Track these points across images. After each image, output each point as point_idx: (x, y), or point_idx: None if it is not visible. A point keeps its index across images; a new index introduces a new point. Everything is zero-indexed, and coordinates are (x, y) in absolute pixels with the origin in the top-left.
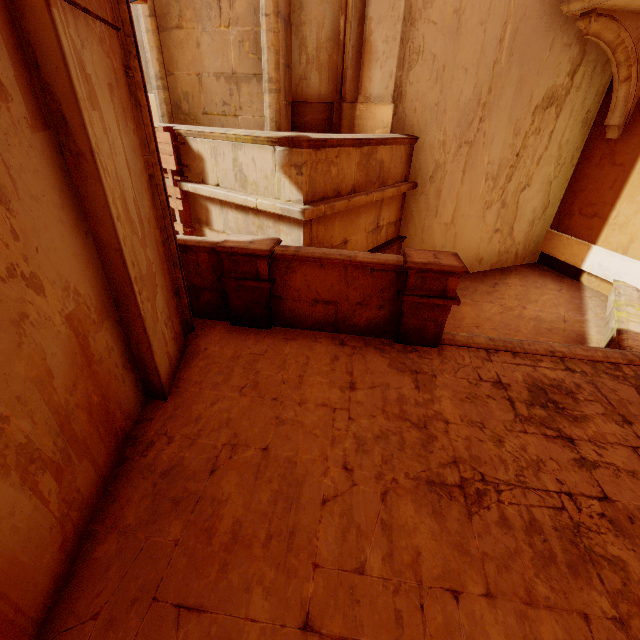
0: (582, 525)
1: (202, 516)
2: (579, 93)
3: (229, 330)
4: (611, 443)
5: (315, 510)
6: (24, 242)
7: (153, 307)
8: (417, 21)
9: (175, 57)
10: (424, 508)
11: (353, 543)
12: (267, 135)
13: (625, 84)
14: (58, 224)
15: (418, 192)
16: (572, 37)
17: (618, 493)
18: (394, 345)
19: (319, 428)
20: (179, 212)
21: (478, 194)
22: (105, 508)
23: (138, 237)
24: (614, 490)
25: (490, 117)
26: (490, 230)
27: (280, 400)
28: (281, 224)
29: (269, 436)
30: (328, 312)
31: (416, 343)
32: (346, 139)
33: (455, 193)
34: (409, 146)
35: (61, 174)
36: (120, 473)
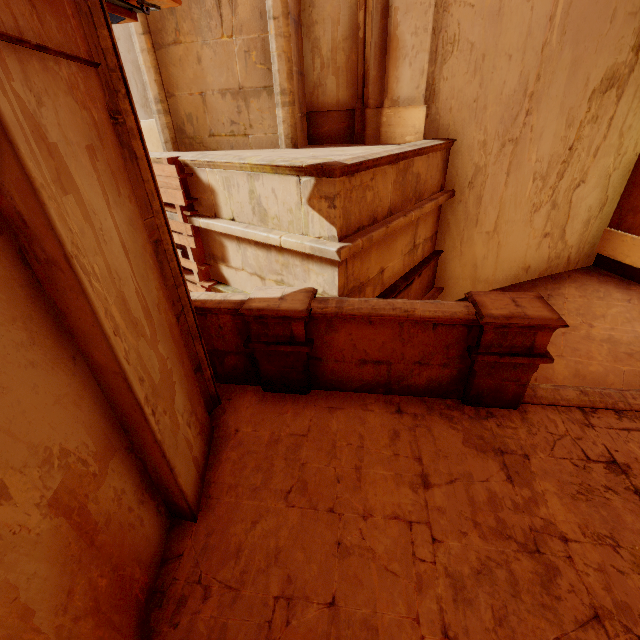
0: None
1: None
2: None
3: (261, 399)
4: None
5: None
6: None
7: (172, 416)
8: (451, 5)
9: (175, 76)
10: None
11: None
12: (290, 163)
13: None
14: (26, 371)
15: (455, 201)
16: (638, 4)
17: None
18: (463, 409)
19: (396, 560)
20: (191, 249)
21: (524, 197)
22: None
23: (146, 338)
24: None
25: (538, 108)
26: (538, 235)
27: (338, 511)
28: (310, 263)
29: (333, 578)
30: (379, 373)
31: (490, 405)
32: (382, 157)
33: (498, 198)
34: (445, 151)
35: (26, 293)
36: None
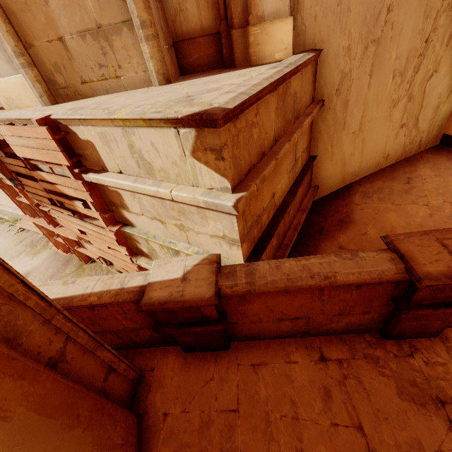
0: None
1: None
2: None
3: (183, 364)
4: None
5: None
6: None
7: None
8: None
9: (26, 23)
10: None
11: None
12: (163, 116)
13: None
14: None
15: (325, 109)
16: None
17: None
18: (385, 345)
19: None
20: (91, 201)
21: (385, 94)
22: None
23: None
24: None
25: (399, 3)
26: (396, 127)
27: None
28: (206, 211)
29: None
30: (297, 325)
31: (411, 337)
32: (264, 88)
33: (362, 100)
34: (314, 63)
35: None
36: None
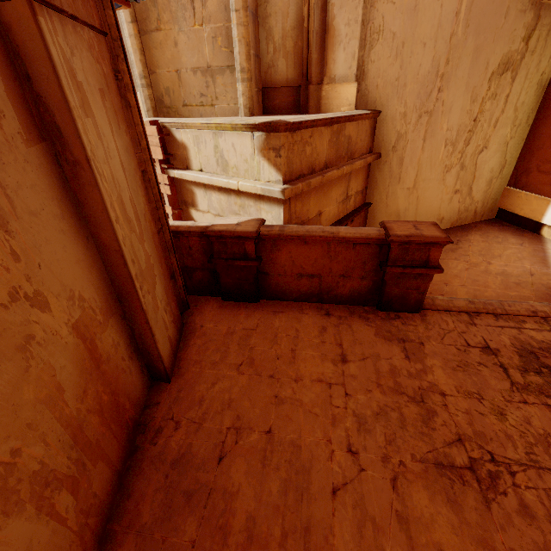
0: None
1: (215, 511)
2: (534, 56)
3: (221, 306)
4: None
5: (326, 501)
6: (25, 261)
7: (153, 298)
8: (377, 2)
9: (156, 57)
10: (438, 496)
11: (371, 540)
12: (246, 122)
13: None
14: (59, 235)
15: (382, 161)
16: (526, 3)
17: None
18: (377, 313)
19: (318, 406)
20: (167, 196)
21: (438, 159)
22: (121, 504)
23: (136, 234)
24: None
25: (448, 87)
26: (450, 191)
27: (276, 377)
28: (261, 203)
29: (271, 417)
30: (312, 284)
31: (398, 310)
32: (318, 119)
33: (416, 160)
34: (373, 120)
35: (59, 184)
36: (133, 464)
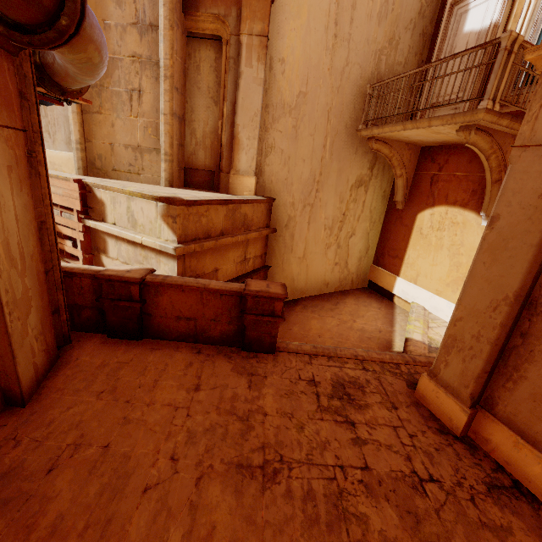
0: (345, 490)
1: (27, 513)
2: (377, 180)
3: (104, 342)
4: (380, 424)
5: (136, 498)
6: None
7: (24, 324)
8: (269, 129)
9: (94, 131)
10: (229, 488)
11: (161, 524)
12: (152, 194)
13: (400, 178)
14: None
15: (277, 235)
16: (368, 148)
17: (376, 463)
18: (240, 352)
19: (159, 425)
20: (81, 241)
21: (320, 238)
22: None
23: (17, 270)
24: (374, 461)
25: (323, 189)
26: (332, 263)
27: (132, 402)
28: (161, 256)
29: (113, 434)
30: (189, 326)
31: (257, 351)
32: (213, 200)
33: (304, 237)
34: (268, 204)
35: None
36: None
